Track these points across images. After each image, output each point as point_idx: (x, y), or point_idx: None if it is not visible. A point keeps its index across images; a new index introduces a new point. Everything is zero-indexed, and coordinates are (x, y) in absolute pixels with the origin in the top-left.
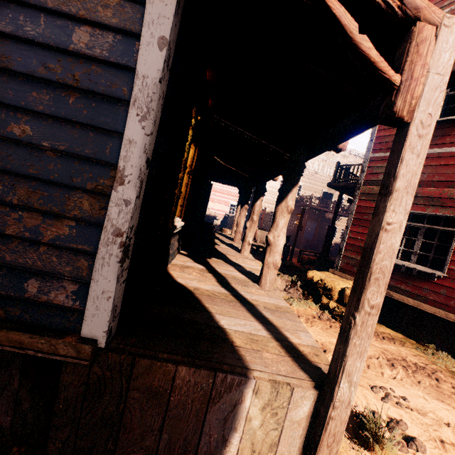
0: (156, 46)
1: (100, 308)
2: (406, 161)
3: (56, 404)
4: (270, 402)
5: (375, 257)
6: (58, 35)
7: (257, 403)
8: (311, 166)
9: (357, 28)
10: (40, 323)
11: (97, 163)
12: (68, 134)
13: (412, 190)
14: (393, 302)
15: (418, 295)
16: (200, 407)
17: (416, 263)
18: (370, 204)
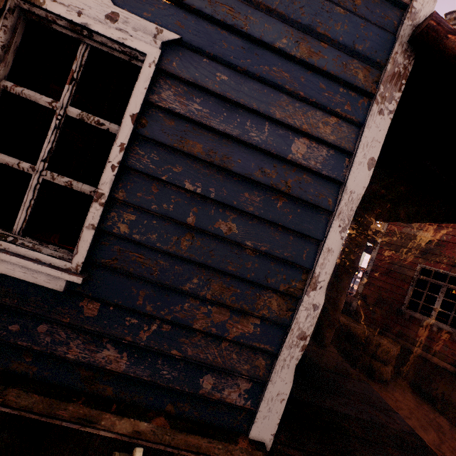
0: (365, 166)
1: (272, 409)
2: None
3: None
4: None
5: None
6: (279, 143)
7: None
8: None
9: None
10: (208, 420)
11: (290, 265)
12: (270, 236)
13: None
14: (410, 354)
15: (437, 351)
16: None
17: (426, 313)
18: (392, 254)
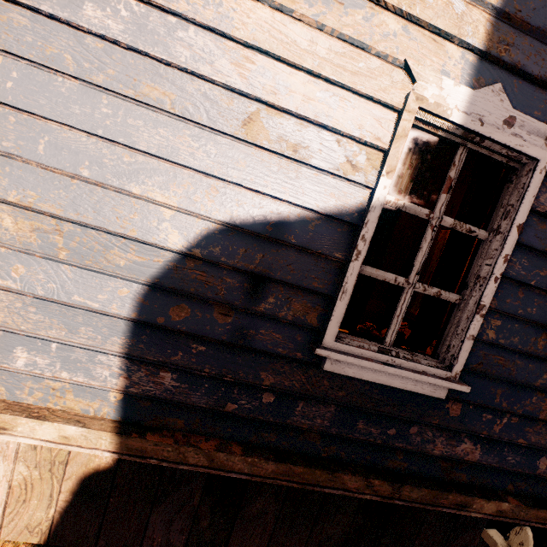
0: None
1: None
2: None
3: None
4: None
5: None
6: None
7: None
8: None
9: None
10: (539, 495)
11: None
12: None
13: None
14: None
15: None
16: None
17: None
18: None
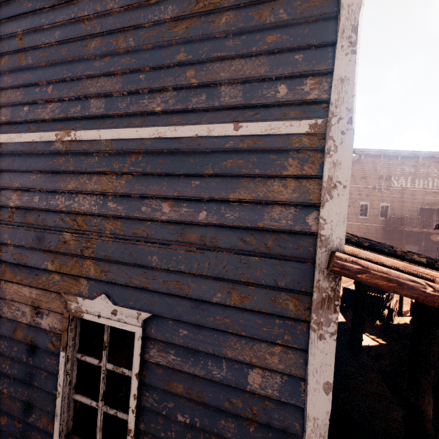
0: (321, 390)
1: None
2: None
3: None
4: None
5: None
6: (237, 376)
7: None
8: (396, 183)
9: None
10: None
11: None
12: None
13: None
14: None
15: None
16: None
17: None
18: None
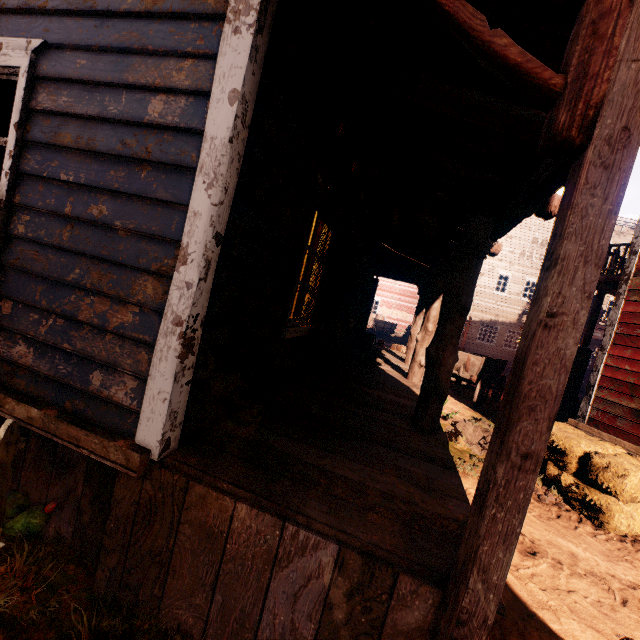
0: (226, 102)
1: (156, 411)
2: (580, 209)
3: (108, 522)
4: (361, 587)
5: (528, 371)
6: (136, 109)
7: (341, 583)
8: None
9: (485, 22)
10: (101, 421)
11: (163, 242)
12: (138, 211)
13: (596, 258)
14: None
15: None
16: (263, 567)
17: None
18: None
